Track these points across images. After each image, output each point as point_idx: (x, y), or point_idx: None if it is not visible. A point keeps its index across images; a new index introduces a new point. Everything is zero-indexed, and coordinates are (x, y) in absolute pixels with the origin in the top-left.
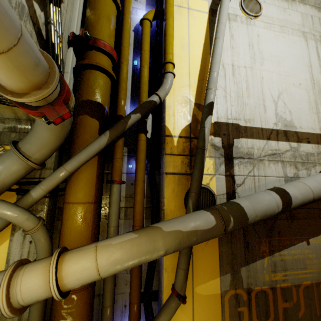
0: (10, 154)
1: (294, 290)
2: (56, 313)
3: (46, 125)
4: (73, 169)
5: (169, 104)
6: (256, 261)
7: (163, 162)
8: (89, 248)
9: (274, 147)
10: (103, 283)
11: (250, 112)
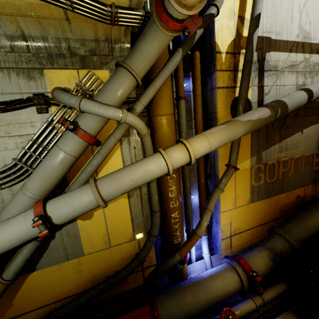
0: (123, 73)
1: (289, 162)
2: (165, 186)
3: (160, 41)
4: (160, 87)
5: (217, 18)
6: (271, 147)
7: (215, 78)
8: (200, 136)
9: (293, 59)
10: (182, 170)
11: (280, 24)
